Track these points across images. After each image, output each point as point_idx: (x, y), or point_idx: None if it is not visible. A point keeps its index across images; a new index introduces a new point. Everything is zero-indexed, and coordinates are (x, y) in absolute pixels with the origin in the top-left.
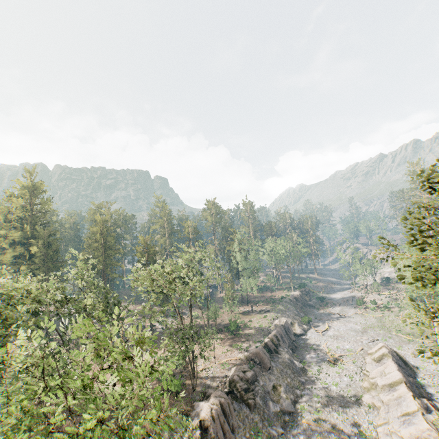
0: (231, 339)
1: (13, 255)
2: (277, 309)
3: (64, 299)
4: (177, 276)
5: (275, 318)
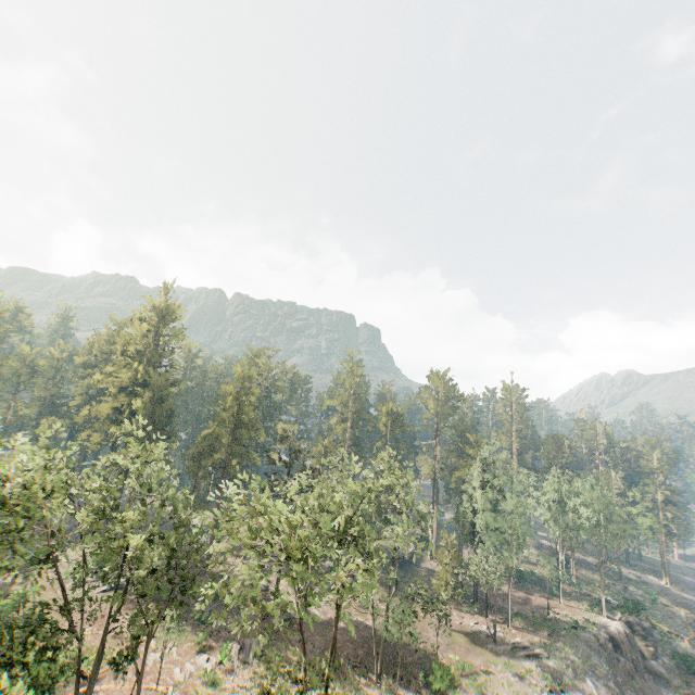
0: None
1: (111, 406)
2: (561, 658)
3: (85, 518)
4: (305, 538)
5: (554, 687)
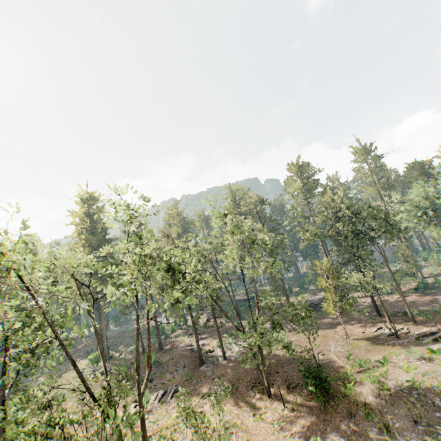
0: (317, 413)
1: None
2: None
3: None
4: None
5: None
